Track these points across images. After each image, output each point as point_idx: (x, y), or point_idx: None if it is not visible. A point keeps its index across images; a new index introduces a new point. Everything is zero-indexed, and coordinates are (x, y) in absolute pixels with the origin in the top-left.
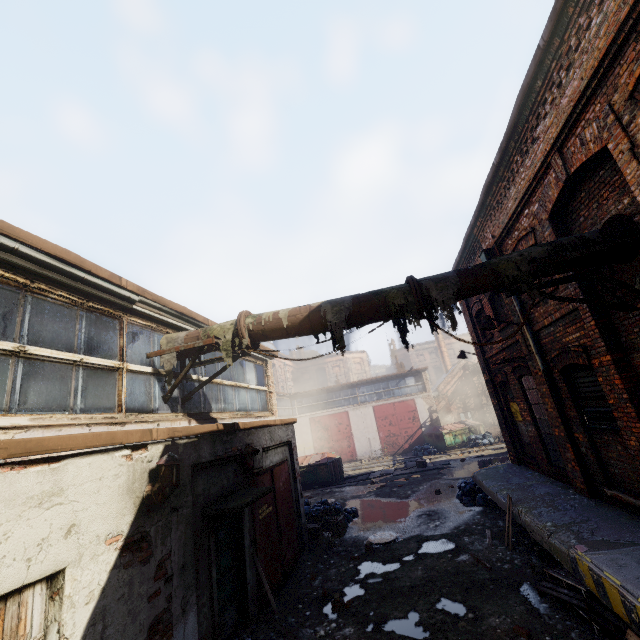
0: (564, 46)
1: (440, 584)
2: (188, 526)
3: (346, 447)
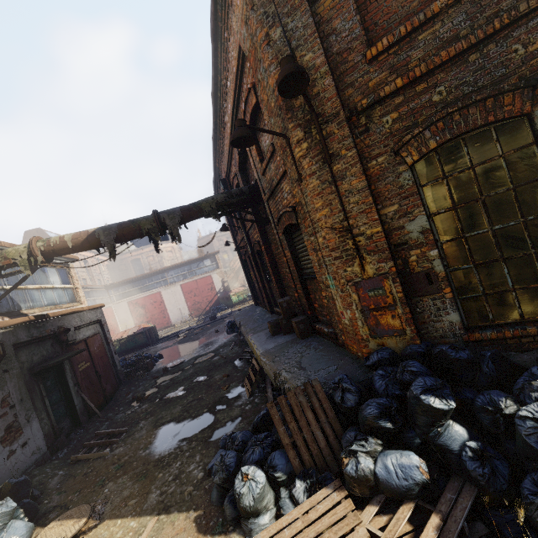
0: (223, 81)
1: (199, 372)
2: (20, 379)
3: (162, 318)
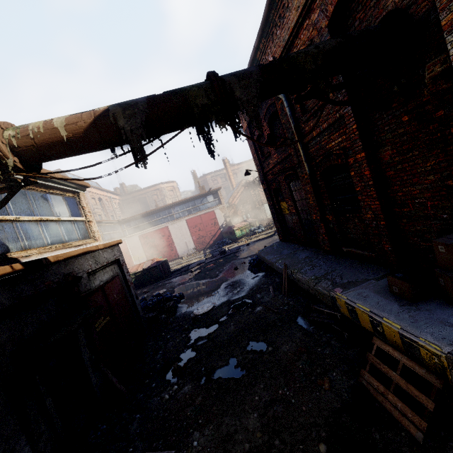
0: None
1: (247, 332)
2: None
3: (170, 251)
